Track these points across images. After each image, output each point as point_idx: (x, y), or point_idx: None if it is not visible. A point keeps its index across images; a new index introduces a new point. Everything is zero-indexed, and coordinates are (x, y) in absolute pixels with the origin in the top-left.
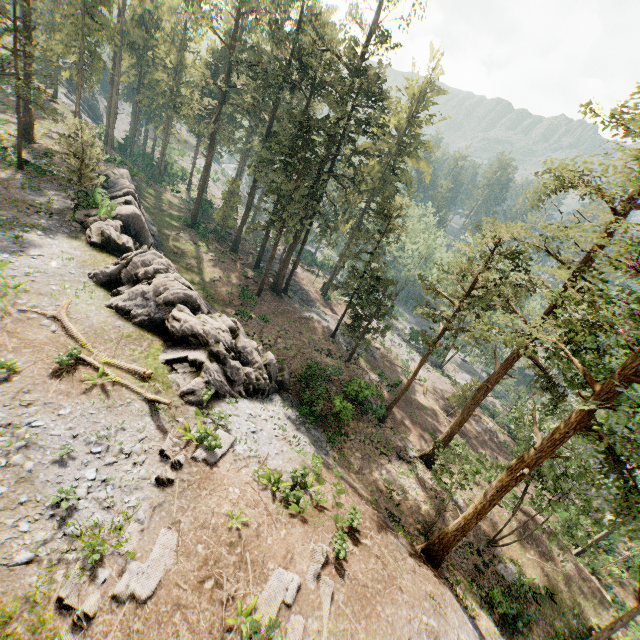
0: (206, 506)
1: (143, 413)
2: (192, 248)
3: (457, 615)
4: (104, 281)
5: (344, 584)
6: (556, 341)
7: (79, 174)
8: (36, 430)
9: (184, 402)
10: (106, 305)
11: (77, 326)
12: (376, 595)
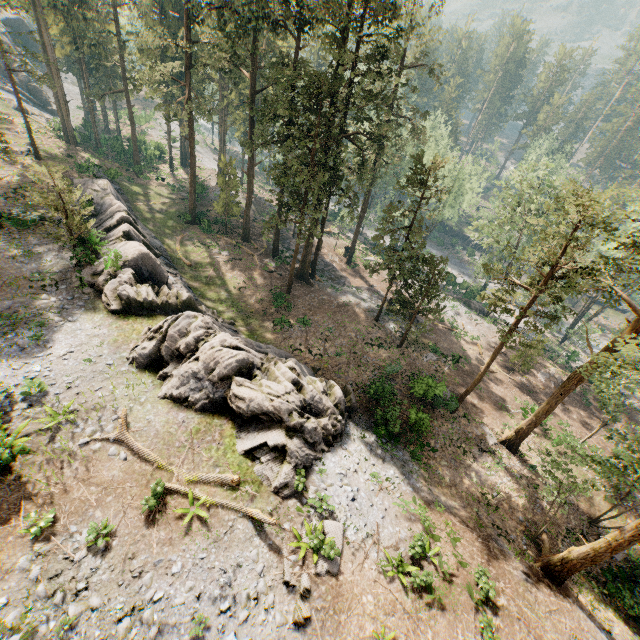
0: (350, 634)
1: (249, 534)
2: (203, 252)
3: None
4: (146, 363)
5: None
6: None
7: (67, 226)
8: (160, 605)
9: (281, 498)
10: (160, 397)
11: (144, 442)
12: None
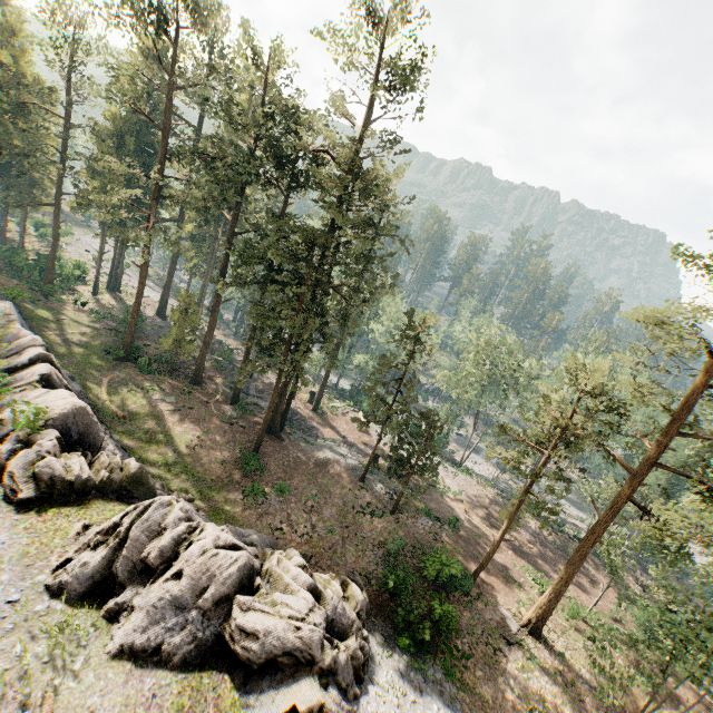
0: None
1: None
2: (140, 398)
3: None
4: (82, 590)
5: None
6: None
7: None
8: None
9: None
10: (110, 653)
11: None
12: None
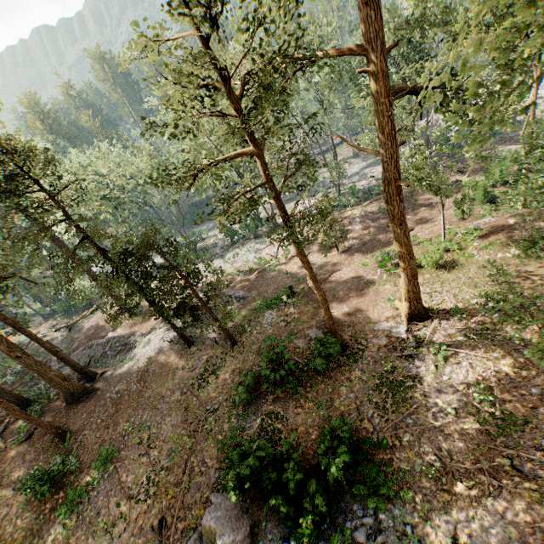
0: None
1: None
2: None
3: None
4: None
5: None
6: None
7: None
8: None
9: None
10: None
11: None
12: None
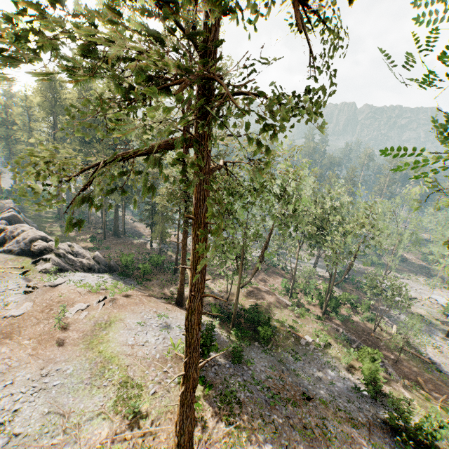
0: (49, 295)
1: (19, 278)
2: (61, 229)
3: (182, 313)
4: None
5: (112, 303)
6: (168, 192)
7: None
8: None
9: (42, 273)
10: None
11: None
12: (128, 305)
